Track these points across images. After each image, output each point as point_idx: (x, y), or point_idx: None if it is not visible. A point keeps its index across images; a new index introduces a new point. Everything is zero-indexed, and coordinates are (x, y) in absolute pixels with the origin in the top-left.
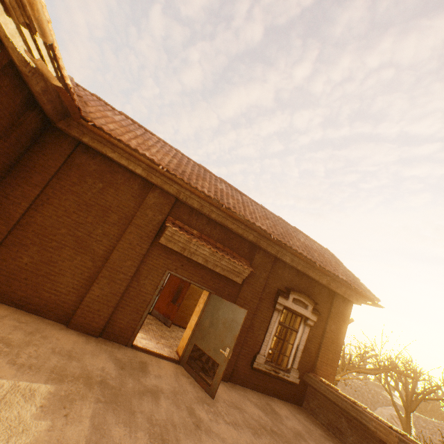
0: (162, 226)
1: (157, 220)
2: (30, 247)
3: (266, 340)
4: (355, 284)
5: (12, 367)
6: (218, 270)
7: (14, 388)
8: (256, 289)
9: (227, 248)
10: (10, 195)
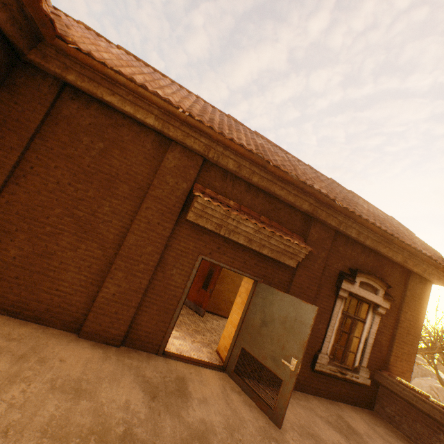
0: (188, 197)
1: (181, 190)
2: (16, 235)
3: (328, 336)
4: (440, 260)
5: None
6: (265, 252)
7: None
8: (313, 273)
9: (274, 222)
10: None
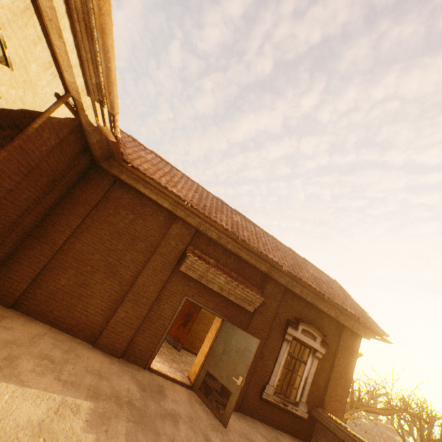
0: (183, 254)
1: (179, 249)
2: (68, 270)
3: (275, 371)
4: (363, 318)
5: (59, 383)
6: (231, 298)
7: (63, 402)
8: (266, 318)
9: (240, 277)
10: (57, 224)
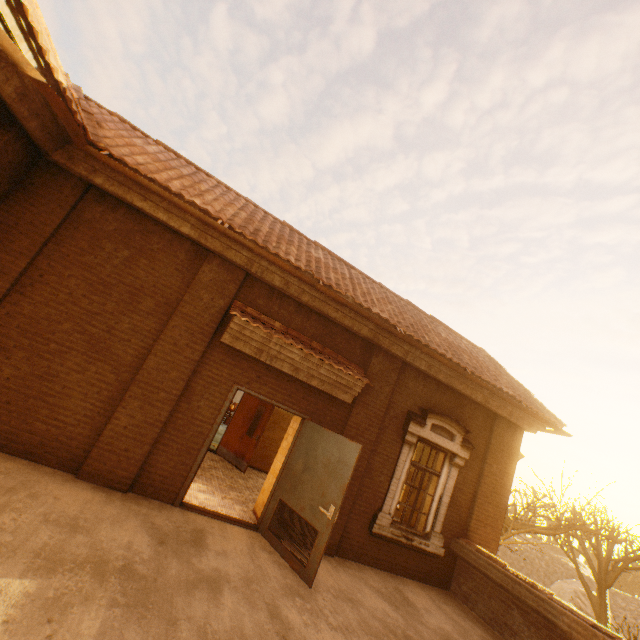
0: (226, 316)
1: (217, 307)
2: (13, 352)
3: (392, 491)
4: (527, 401)
5: None
6: (314, 384)
7: None
8: (374, 412)
9: (328, 349)
10: None
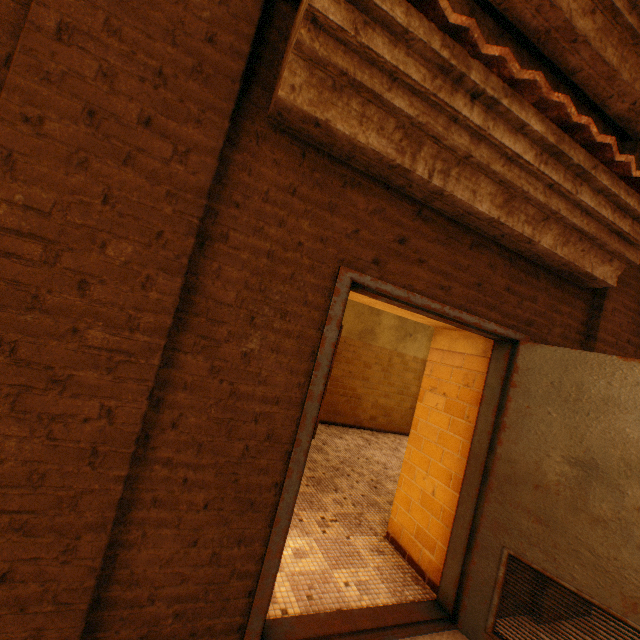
0: (267, 23)
1: None
2: None
3: None
4: None
5: None
6: (547, 243)
7: None
8: (637, 302)
9: None
10: None
